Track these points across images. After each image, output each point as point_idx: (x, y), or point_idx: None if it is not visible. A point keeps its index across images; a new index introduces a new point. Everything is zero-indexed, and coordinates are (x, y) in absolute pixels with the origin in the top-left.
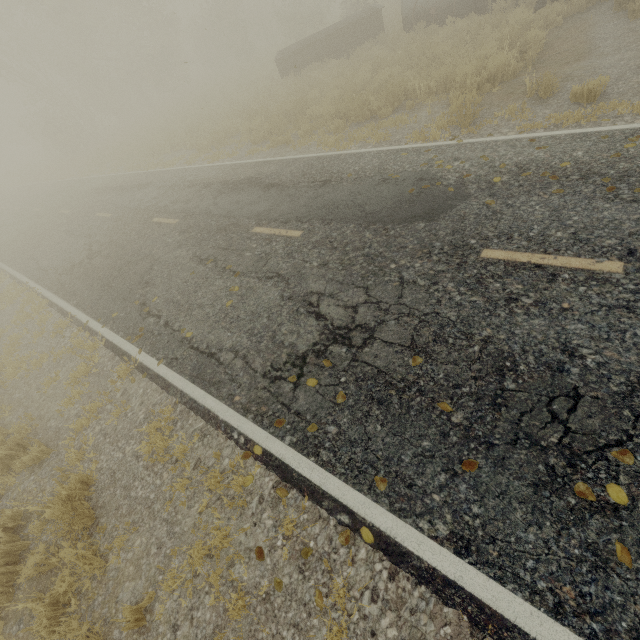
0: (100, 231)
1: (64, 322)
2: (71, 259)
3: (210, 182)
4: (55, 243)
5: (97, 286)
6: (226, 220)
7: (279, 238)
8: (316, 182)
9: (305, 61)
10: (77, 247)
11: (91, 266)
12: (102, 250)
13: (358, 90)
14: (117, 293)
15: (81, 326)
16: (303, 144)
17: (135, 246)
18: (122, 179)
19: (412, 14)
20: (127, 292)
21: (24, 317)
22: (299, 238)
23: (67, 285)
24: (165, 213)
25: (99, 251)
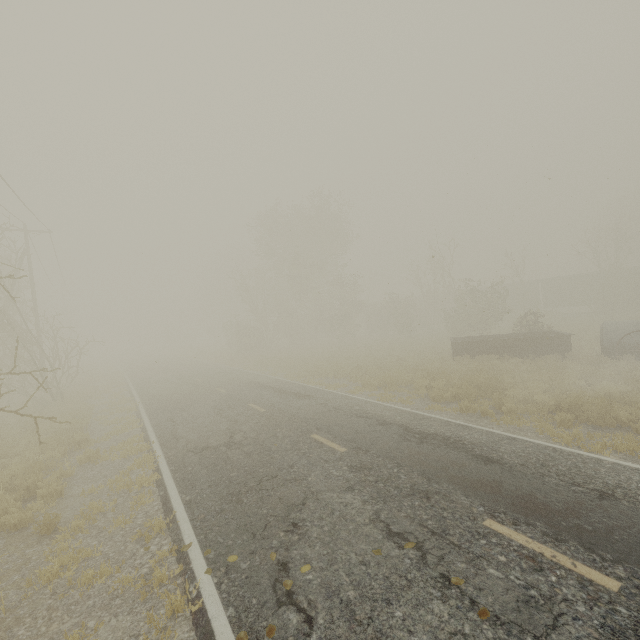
0: (249, 422)
1: (161, 522)
2: (208, 438)
3: (385, 420)
4: (200, 414)
5: (224, 489)
6: (424, 481)
7: (560, 569)
8: (581, 486)
9: (481, 350)
10: (219, 428)
11: (226, 457)
12: (245, 444)
13: (572, 391)
14: (247, 517)
15: (177, 544)
16: (510, 422)
17: (286, 457)
18: (282, 383)
19: (615, 346)
20: (261, 524)
21: (124, 483)
22: (621, 596)
23: (190, 467)
24: (328, 433)
25: (241, 443)
